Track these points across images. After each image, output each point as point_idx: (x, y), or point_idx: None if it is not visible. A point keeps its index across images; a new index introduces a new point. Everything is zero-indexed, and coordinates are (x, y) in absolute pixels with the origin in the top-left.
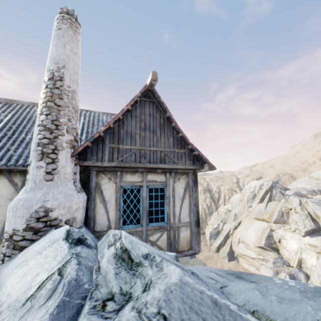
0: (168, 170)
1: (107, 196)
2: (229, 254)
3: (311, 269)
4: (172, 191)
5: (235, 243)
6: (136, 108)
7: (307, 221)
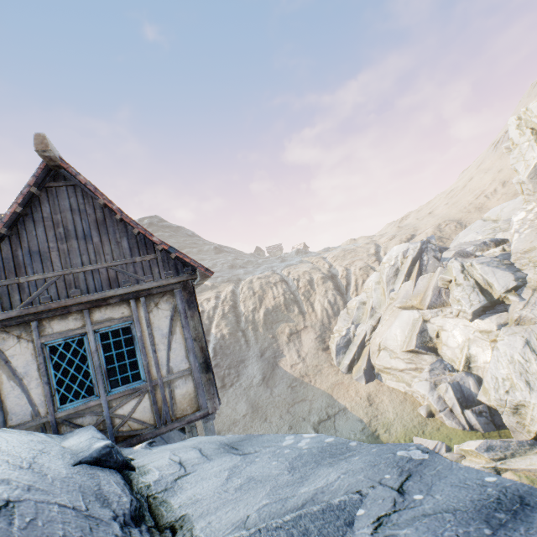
0: (132, 295)
1: (21, 367)
2: (366, 371)
3: (484, 369)
4: (147, 328)
5: (374, 353)
6: (40, 204)
7: (474, 295)
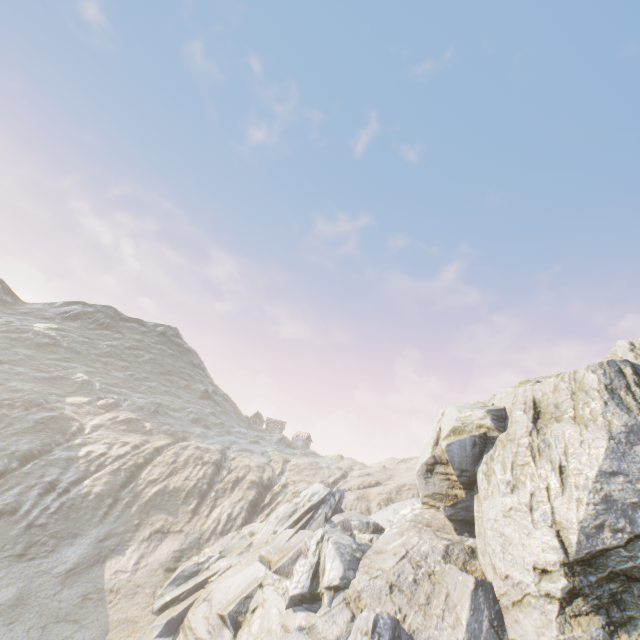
0: None
1: None
2: (172, 621)
3: None
4: None
5: (199, 601)
6: None
7: (305, 576)
